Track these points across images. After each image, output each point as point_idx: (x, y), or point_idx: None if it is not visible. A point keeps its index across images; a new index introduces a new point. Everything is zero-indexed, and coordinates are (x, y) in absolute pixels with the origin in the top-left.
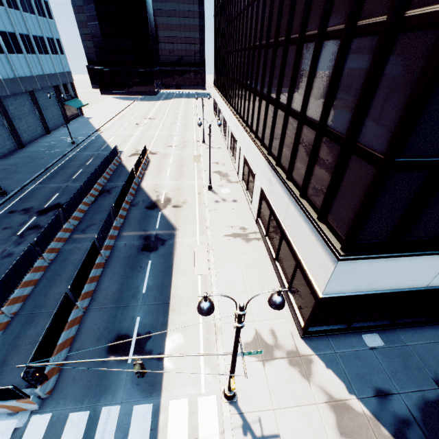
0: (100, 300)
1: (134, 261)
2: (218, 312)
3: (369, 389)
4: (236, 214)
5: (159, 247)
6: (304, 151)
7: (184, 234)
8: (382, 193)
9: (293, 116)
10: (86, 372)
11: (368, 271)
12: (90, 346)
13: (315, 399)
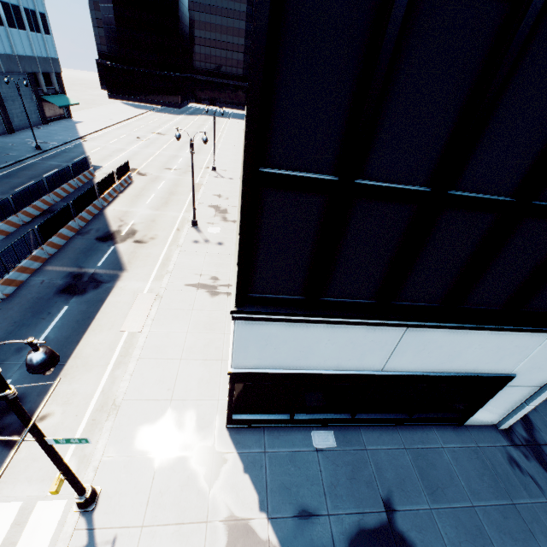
0: None
1: (43, 305)
2: (126, 383)
3: (290, 506)
4: (215, 260)
5: (89, 290)
6: None
7: (133, 277)
8: (264, 221)
9: None
10: None
11: (287, 340)
12: None
13: (209, 515)
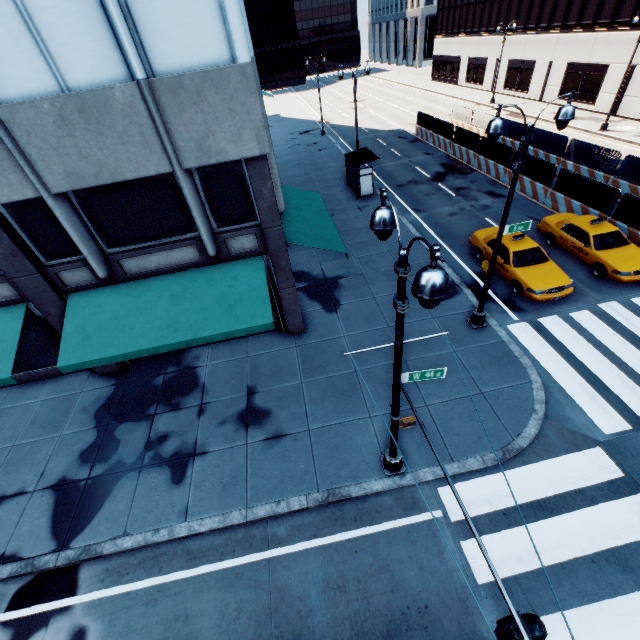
0: None
1: None
2: None
3: None
4: None
5: None
6: None
7: None
8: None
9: None
10: None
11: None
12: None
13: None
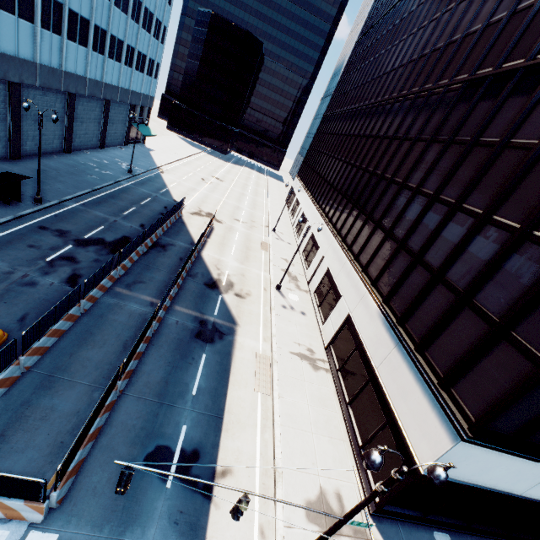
0: (140, 386)
1: (185, 348)
2: (280, 450)
3: None
4: (305, 330)
5: (216, 340)
6: (433, 307)
7: (246, 333)
8: (531, 390)
9: (424, 266)
10: (111, 485)
11: (480, 460)
12: (121, 447)
13: None
